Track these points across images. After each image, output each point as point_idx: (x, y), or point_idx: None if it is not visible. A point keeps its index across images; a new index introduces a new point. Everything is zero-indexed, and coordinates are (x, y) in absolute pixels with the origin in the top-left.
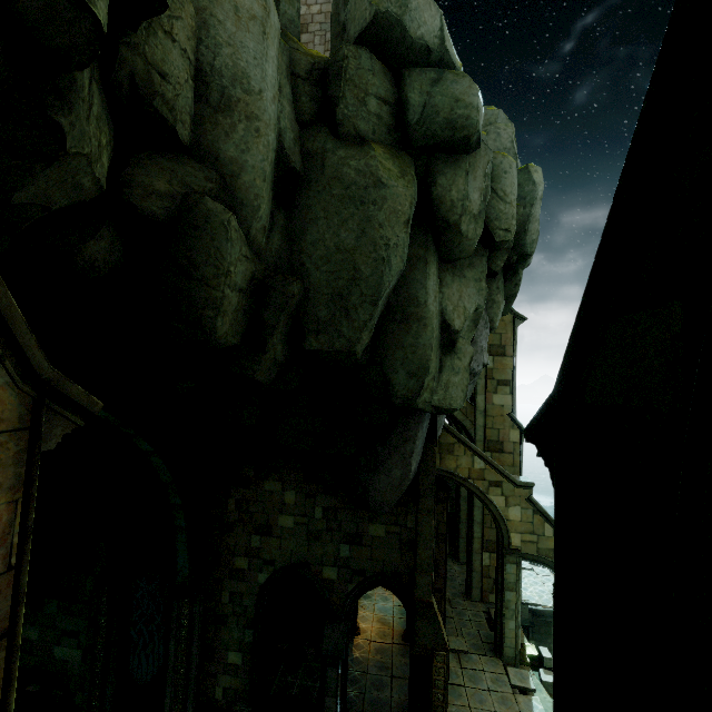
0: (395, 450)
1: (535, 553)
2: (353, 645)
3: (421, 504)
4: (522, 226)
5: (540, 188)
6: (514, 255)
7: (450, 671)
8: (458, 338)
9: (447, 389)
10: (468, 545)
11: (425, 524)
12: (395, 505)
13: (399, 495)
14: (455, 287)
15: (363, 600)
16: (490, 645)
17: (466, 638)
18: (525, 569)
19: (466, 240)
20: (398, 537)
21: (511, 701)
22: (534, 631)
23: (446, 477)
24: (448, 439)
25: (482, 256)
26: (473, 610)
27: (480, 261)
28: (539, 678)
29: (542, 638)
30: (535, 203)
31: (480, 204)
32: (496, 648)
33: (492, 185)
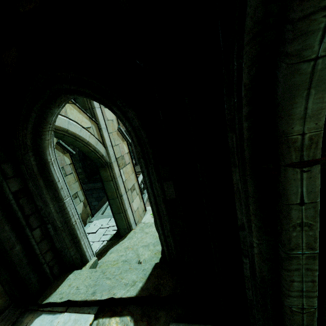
0: None
1: None
2: None
3: None
4: None
5: None
6: None
7: None
8: None
9: None
10: None
11: None
12: None
13: None
14: None
15: None
16: None
17: None
18: None
19: None
20: None
21: None
22: None
23: None
24: None
25: None
26: None
27: None
28: None
29: None
30: None
31: None
32: None
33: None
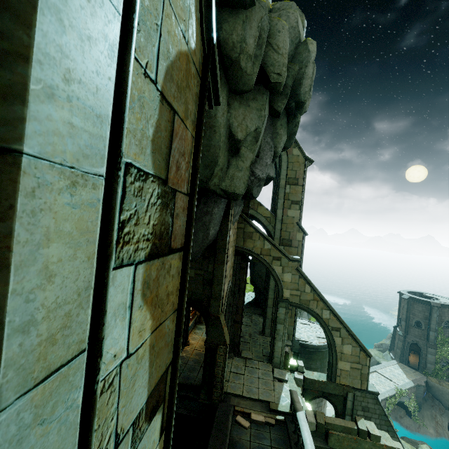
0: (199, 219)
1: (298, 302)
2: (182, 350)
3: (217, 257)
4: (299, 81)
5: (312, 54)
6: (293, 102)
7: (237, 367)
8: (242, 147)
9: (233, 180)
10: (265, 303)
11: (219, 270)
12: (201, 258)
13: (202, 249)
14: (241, 111)
15: (197, 330)
16: (267, 357)
17: (254, 352)
18: (305, 324)
19: (246, 75)
20: (202, 278)
21: (270, 384)
22: (302, 356)
23: (247, 253)
24: (249, 230)
25: (263, 94)
26: (263, 340)
27: (261, 97)
28: (294, 376)
29: (306, 361)
30: (308, 65)
31: (254, 47)
32: (269, 357)
33: (269, 40)
